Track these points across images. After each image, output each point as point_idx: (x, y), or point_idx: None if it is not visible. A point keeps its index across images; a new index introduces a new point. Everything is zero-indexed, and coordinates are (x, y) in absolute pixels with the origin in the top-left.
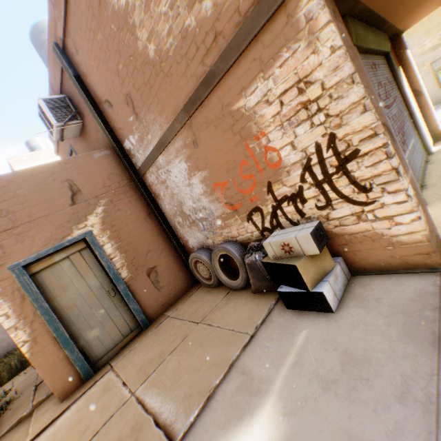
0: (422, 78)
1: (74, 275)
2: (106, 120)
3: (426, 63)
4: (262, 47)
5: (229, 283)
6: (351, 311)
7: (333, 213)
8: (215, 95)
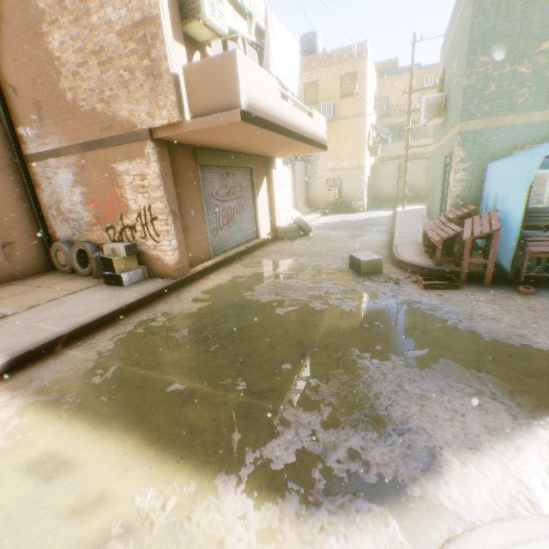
0: (321, 187)
1: None
2: (6, 98)
3: (326, 177)
4: (131, 150)
5: (81, 270)
6: (132, 286)
7: (147, 242)
8: (104, 152)
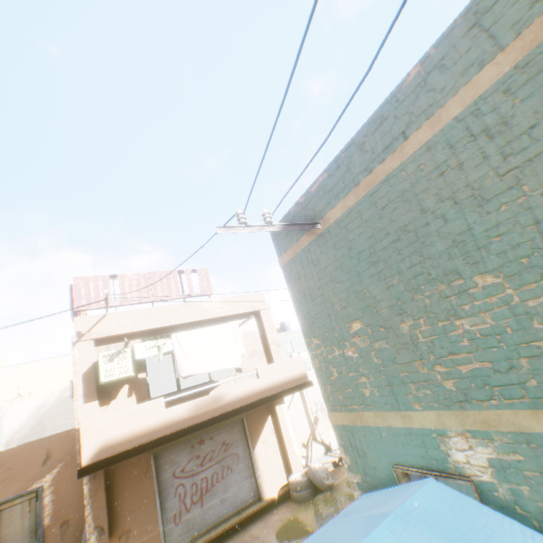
0: None
1: (20, 514)
2: None
3: None
4: None
5: None
6: None
7: None
8: None
